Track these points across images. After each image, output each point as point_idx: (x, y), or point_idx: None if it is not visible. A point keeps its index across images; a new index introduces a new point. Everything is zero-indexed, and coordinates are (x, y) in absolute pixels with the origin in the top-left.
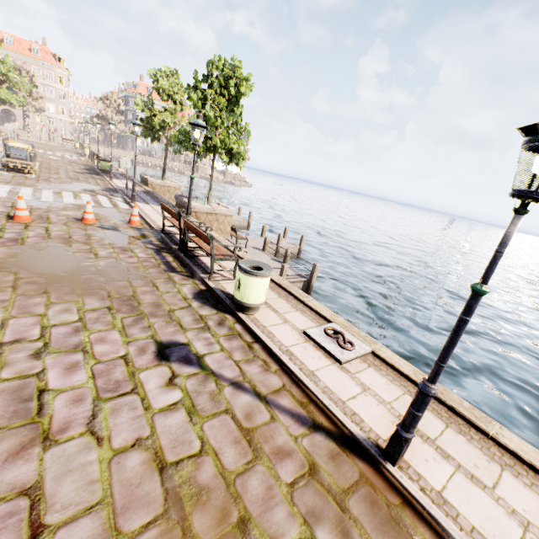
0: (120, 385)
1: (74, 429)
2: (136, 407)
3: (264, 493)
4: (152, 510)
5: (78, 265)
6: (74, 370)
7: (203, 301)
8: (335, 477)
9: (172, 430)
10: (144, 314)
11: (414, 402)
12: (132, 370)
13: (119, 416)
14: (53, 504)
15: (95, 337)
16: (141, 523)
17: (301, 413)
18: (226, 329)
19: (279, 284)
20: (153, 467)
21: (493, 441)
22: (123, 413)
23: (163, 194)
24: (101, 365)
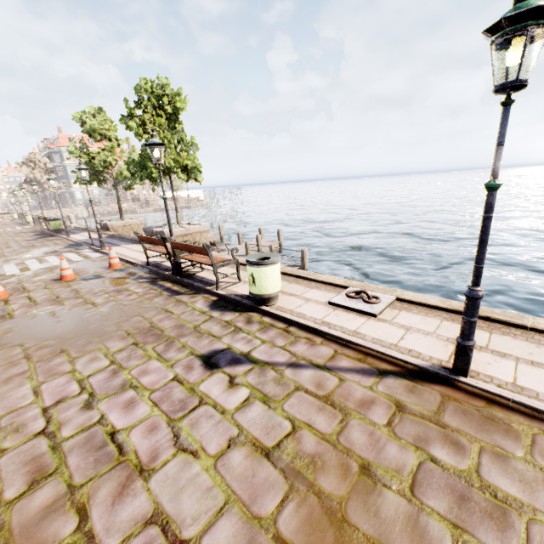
0: (186, 402)
1: (164, 454)
2: (212, 414)
3: (369, 439)
4: (279, 490)
5: (81, 318)
6: (133, 406)
7: (221, 309)
8: (422, 405)
9: (257, 421)
10: (172, 338)
11: (467, 311)
12: (190, 387)
13: (200, 428)
14: (182, 520)
15: (136, 372)
16: (275, 504)
17: (363, 367)
18: (257, 325)
19: (283, 272)
20: (258, 457)
21: (533, 331)
22: (202, 424)
23: (128, 234)
24: (157, 392)
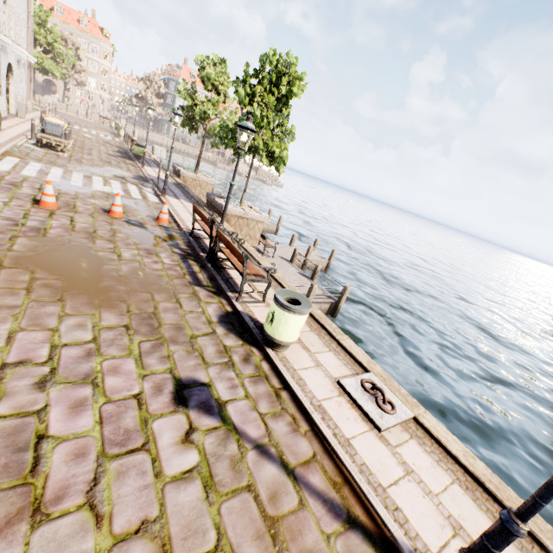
0: (130, 436)
1: (71, 499)
2: (146, 471)
3: None
4: None
5: (99, 268)
6: (80, 411)
7: (228, 326)
8: None
9: (184, 511)
10: (164, 339)
11: (491, 536)
12: (145, 417)
13: (124, 483)
14: None
15: (108, 365)
16: None
17: (334, 498)
18: (252, 368)
19: (311, 313)
20: None
21: None
22: (129, 479)
23: (194, 188)
24: (111, 405)
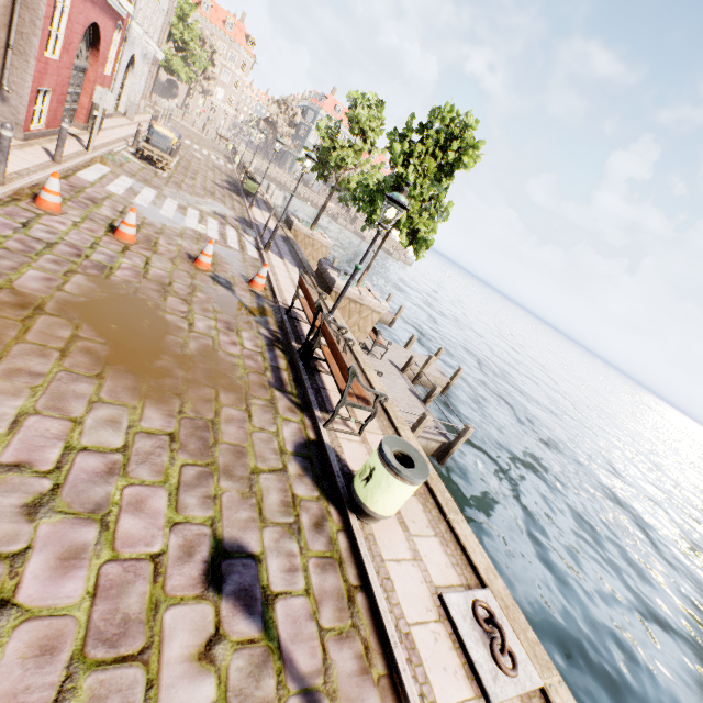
0: (127, 630)
1: None
2: None
3: None
4: None
5: (162, 337)
6: (71, 567)
7: (305, 464)
8: None
9: None
10: (216, 466)
11: None
12: (158, 598)
13: None
14: None
15: (131, 495)
16: None
17: None
18: (324, 542)
19: None
20: None
21: None
22: None
23: (304, 247)
24: (116, 566)
